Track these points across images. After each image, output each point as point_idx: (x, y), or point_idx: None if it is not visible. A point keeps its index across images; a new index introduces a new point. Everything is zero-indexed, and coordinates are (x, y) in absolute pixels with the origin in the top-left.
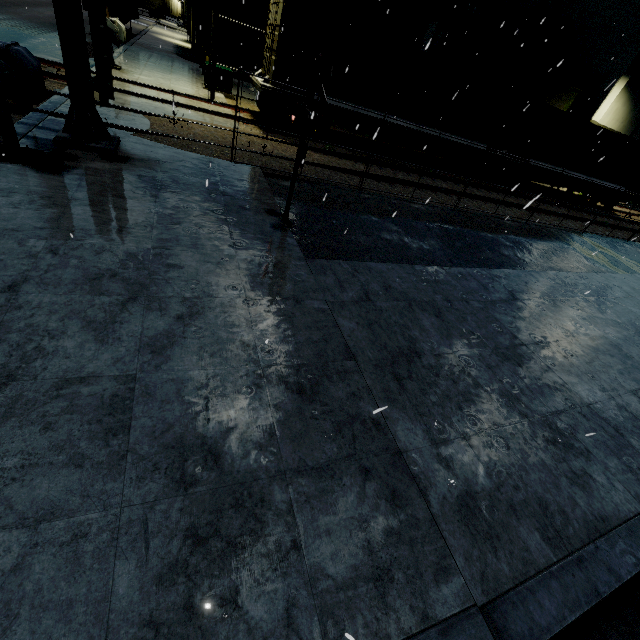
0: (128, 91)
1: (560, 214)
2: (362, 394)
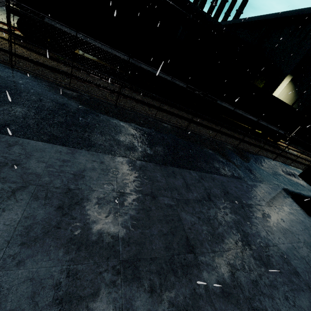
0: None
1: (224, 133)
2: None
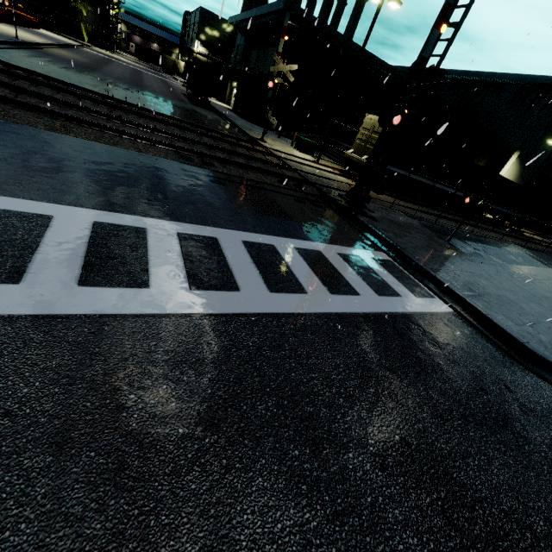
0: (302, 163)
1: (509, 235)
2: (551, 307)
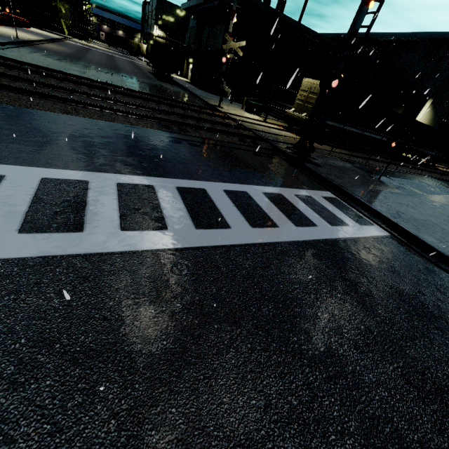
0: (254, 123)
1: (426, 170)
2: None
